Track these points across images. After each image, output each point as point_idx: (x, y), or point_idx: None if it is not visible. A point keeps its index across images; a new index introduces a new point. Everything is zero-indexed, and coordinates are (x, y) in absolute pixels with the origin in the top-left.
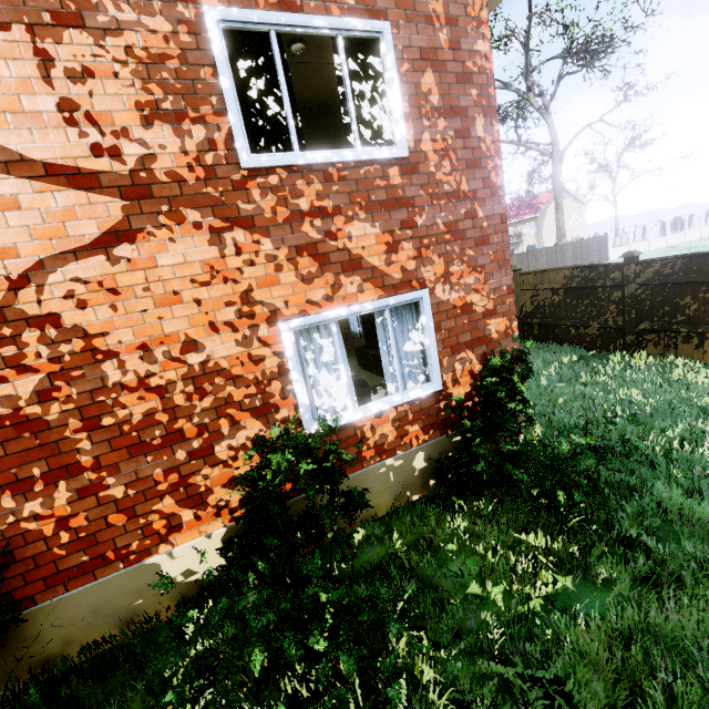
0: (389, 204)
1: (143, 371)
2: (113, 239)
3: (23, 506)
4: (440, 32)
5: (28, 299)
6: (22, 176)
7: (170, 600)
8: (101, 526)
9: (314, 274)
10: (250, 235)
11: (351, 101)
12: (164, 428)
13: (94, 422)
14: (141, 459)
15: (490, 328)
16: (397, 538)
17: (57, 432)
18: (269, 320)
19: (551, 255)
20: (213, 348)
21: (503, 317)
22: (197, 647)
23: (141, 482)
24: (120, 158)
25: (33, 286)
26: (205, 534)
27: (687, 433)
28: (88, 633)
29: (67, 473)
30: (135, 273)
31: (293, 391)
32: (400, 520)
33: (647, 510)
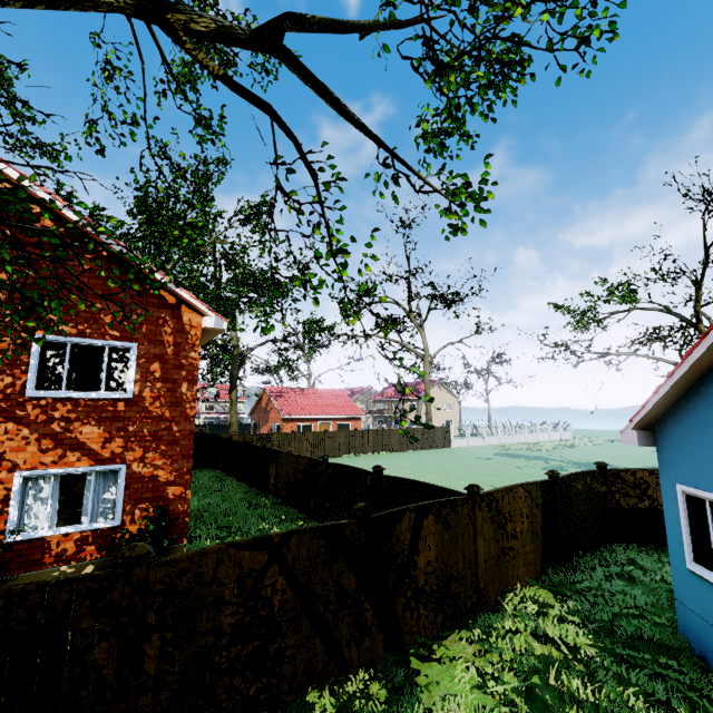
0: (113, 419)
1: None
2: None
3: None
4: (169, 348)
5: None
6: None
7: None
8: None
9: (50, 448)
10: (18, 426)
11: (105, 372)
12: None
13: None
14: None
15: (169, 491)
16: None
17: None
18: (10, 470)
19: (402, 435)
20: None
21: (181, 486)
22: None
23: None
24: None
25: None
26: None
27: None
28: None
29: None
30: None
31: (8, 512)
32: None
33: None
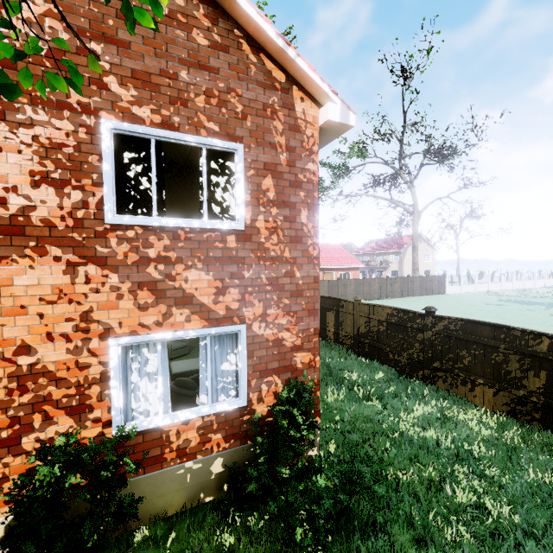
0: (223, 260)
1: None
2: None
3: None
4: (281, 155)
5: None
6: None
7: None
8: None
9: (150, 304)
10: (101, 270)
11: (206, 188)
12: None
13: None
14: None
15: (296, 359)
16: (172, 544)
17: None
18: (102, 336)
19: (403, 283)
20: (44, 353)
21: (308, 352)
22: None
23: None
24: (5, 206)
25: None
26: None
27: (438, 474)
28: None
29: None
30: None
31: (110, 395)
32: (185, 522)
33: (380, 551)
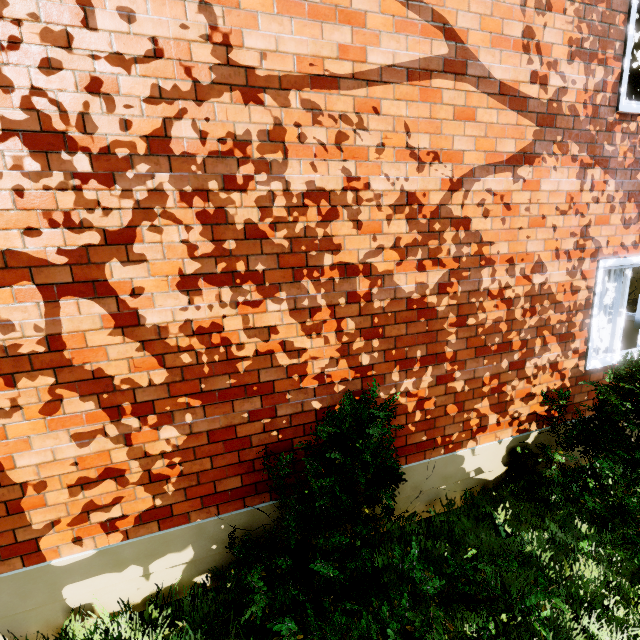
0: None
1: (503, 282)
2: (520, 160)
3: (402, 382)
4: None
5: (456, 201)
6: (484, 92)
7: (460, 492)
8: (440, 413)
9: (632, 220)
10: (603, 175)
11: None
12: (501, 336)
13: (463, 320)
14: (480, 360)
15: None
16: None
17: (439, 323)
18: (592, 256)
19: None
20: (551, 272)
21: None
22: (529, 536)
23: (474, 381)
24: (544, 88)
25: (462, 190)
26: (498, 439)
27: None
28: (406, 504)
29: (434, 360)
30: (524, 193)
31: (587, 325)
32: None
33: None
